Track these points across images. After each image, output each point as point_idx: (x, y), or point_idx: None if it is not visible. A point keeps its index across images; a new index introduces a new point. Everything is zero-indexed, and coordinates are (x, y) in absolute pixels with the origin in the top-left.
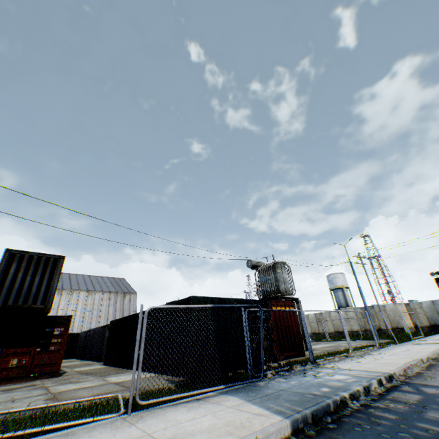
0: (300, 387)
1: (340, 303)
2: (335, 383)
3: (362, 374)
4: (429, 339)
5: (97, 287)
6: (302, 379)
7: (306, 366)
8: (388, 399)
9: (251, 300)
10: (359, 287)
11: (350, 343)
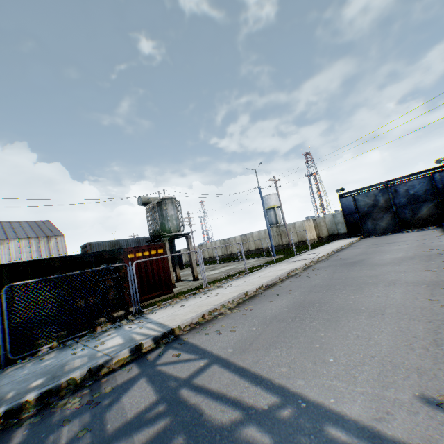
0: (20, 381)
1: (272, 221)
2: (78, 362)
3: (139, 336)
4: (307, 254)
5: (10, 235)
6: (66, 355)
7: (119, 322)
8: (93, 387)
9: (92, 254)
10: (264, 211)
11: (249, 263)
